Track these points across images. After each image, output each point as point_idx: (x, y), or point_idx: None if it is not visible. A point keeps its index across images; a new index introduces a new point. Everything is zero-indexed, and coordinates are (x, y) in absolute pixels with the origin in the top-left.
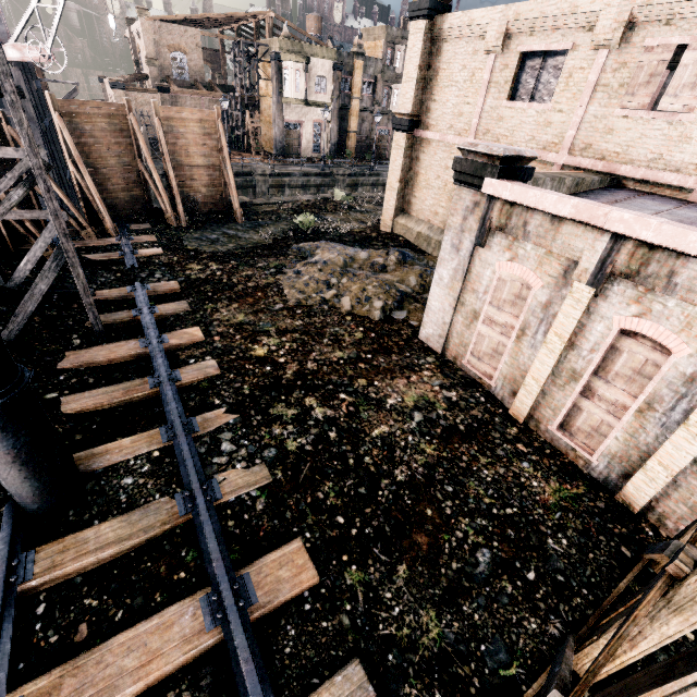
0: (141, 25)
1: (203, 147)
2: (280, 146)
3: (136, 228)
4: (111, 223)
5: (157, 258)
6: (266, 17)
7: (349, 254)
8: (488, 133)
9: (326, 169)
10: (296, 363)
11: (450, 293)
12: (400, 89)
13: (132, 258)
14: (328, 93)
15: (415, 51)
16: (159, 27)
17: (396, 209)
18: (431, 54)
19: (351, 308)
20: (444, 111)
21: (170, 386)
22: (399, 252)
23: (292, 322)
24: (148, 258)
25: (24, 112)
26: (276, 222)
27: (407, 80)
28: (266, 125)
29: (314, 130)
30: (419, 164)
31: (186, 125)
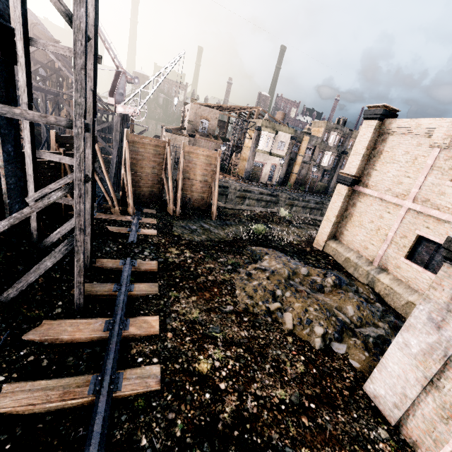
0: (190, 106)
1: (204, 170)
2: (248, 174)
3: (147, 211)
4: (132, 207)
5: (151, 238)
6: (256, 110)
7: (291, 267)
8: (427, 201)
9: (274, 192)
10: (236, 395)
11: (419, 366)
12: (329, 155)
13: (134, 235)
14: (284, 150)
15: (365, 138)
16: (199, 108)
17: (329, 235)
18: (377, 141)
19: (292, 327)
20: (384, 178)
21: (106, 399)
22: (335, 276)
23: (238, 332)
24: (145, 237)
25: (84, 141)
26: (237, 224)
27: (355, 153)
28: (242, 161)
29: (270, 168)
30: (355, 209)
31: (198, 157)
